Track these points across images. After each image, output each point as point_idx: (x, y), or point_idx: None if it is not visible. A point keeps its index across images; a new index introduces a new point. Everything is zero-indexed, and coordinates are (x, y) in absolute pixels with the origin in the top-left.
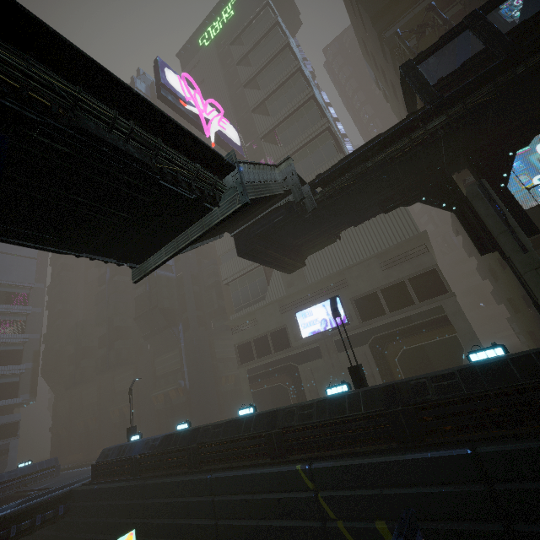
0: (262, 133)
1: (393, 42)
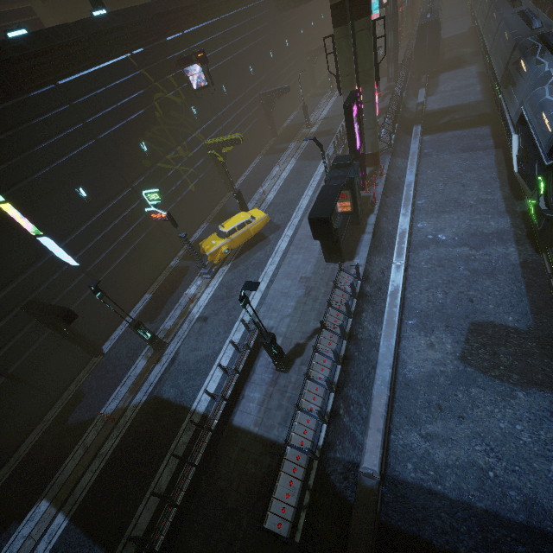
0: None
1: None
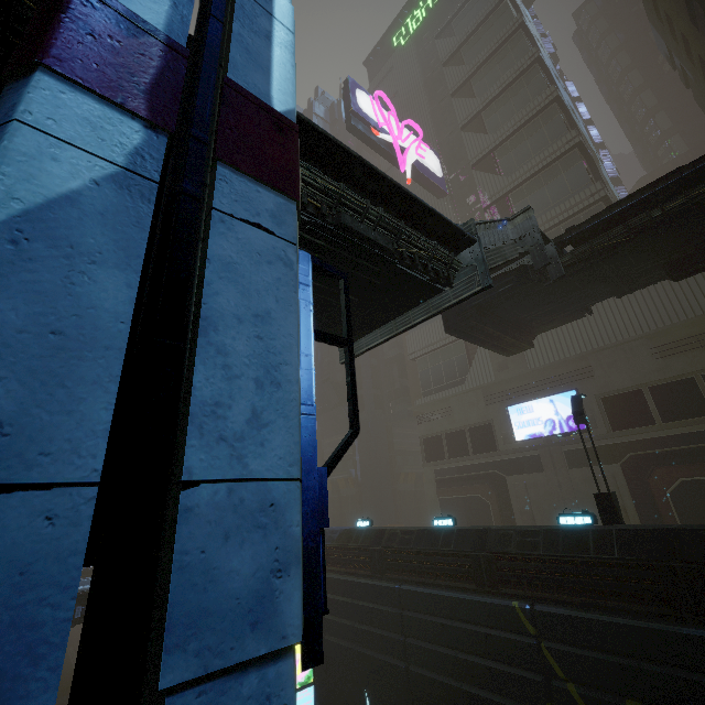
0: (474, 159)
1: None
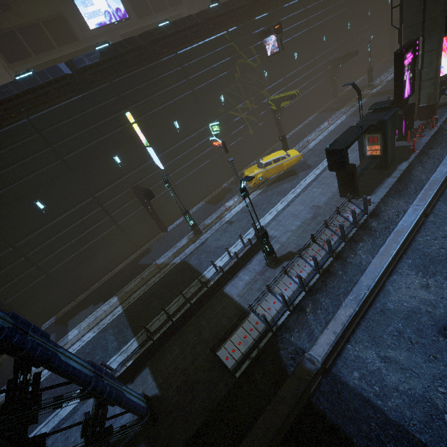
0: None
1: None
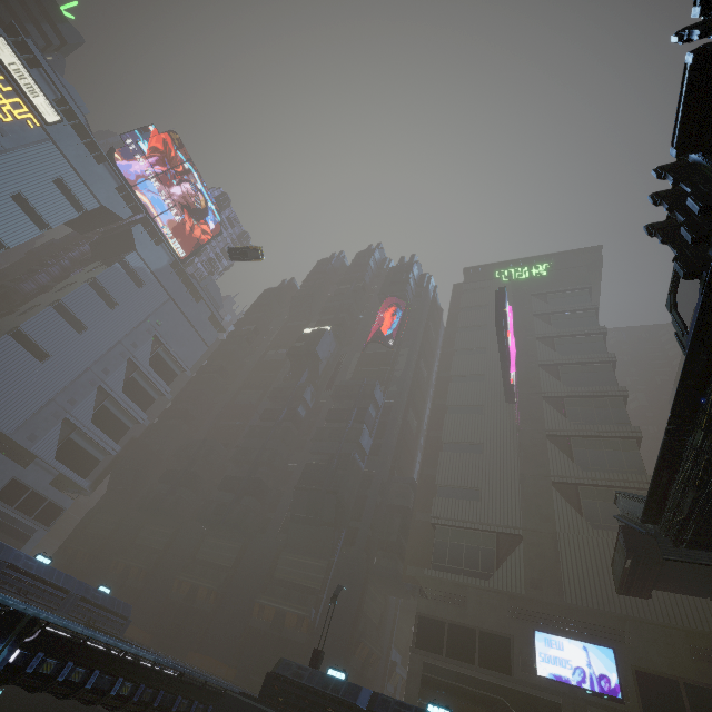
0: (547, 393)
1: None
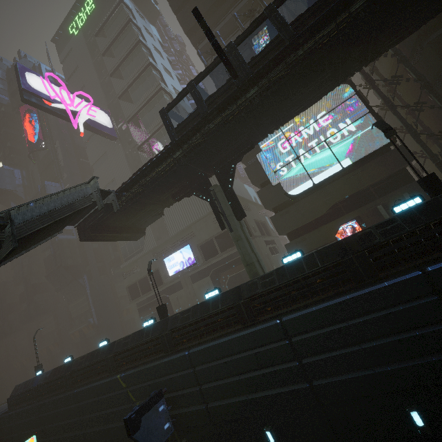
0: (128, 117)
1: (203, 55)
